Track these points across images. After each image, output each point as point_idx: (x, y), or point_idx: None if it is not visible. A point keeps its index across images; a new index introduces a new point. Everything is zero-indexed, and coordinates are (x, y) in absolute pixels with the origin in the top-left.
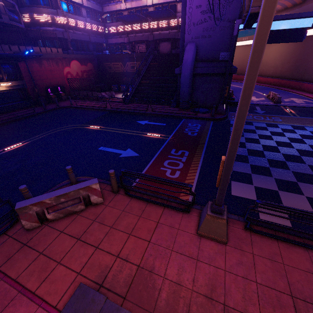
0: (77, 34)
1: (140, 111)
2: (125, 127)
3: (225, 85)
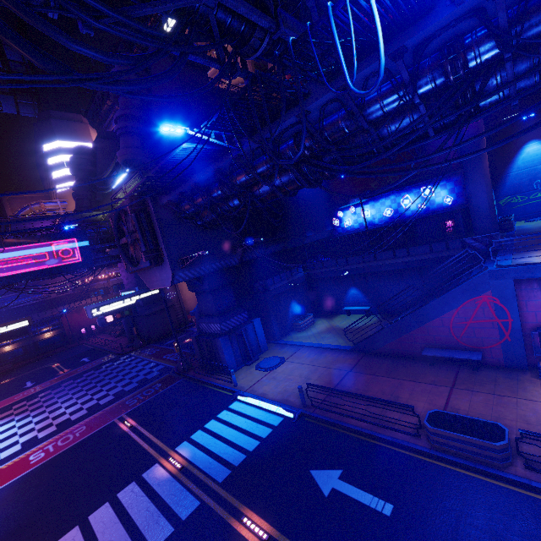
0: (119, 280)
1: (104, 347)
2: (68, 364)
3: (132, 326)
